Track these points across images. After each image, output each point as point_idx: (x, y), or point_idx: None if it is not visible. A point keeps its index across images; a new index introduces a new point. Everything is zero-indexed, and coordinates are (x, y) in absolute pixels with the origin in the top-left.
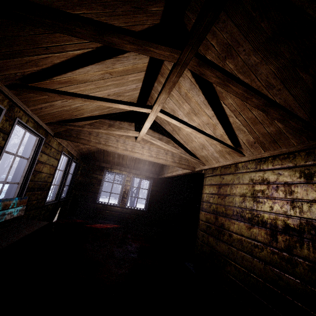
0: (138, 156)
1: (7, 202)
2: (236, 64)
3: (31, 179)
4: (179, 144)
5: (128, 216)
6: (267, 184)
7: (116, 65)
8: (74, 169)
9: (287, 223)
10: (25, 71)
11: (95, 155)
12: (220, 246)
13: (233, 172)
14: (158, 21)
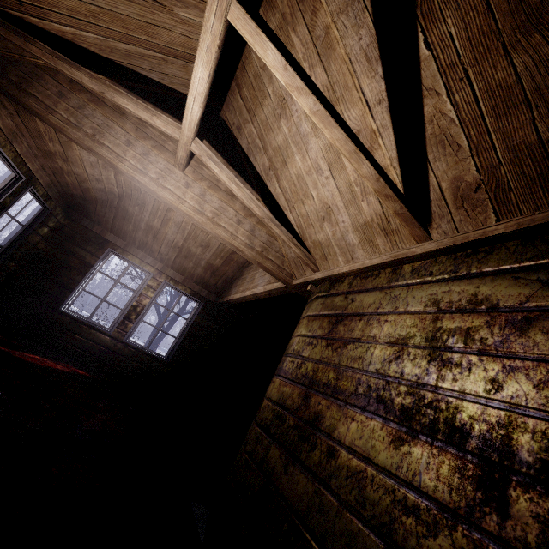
0: (170, 199)
1: None
2: None
3: None
4: (275, 209)
5: (122, 361)
6: (489, 313)
7: None
8: (33, 217)
9: None
10: None
11: (97, 208)
12: (292, 480)
13: (383, 285)
14: None
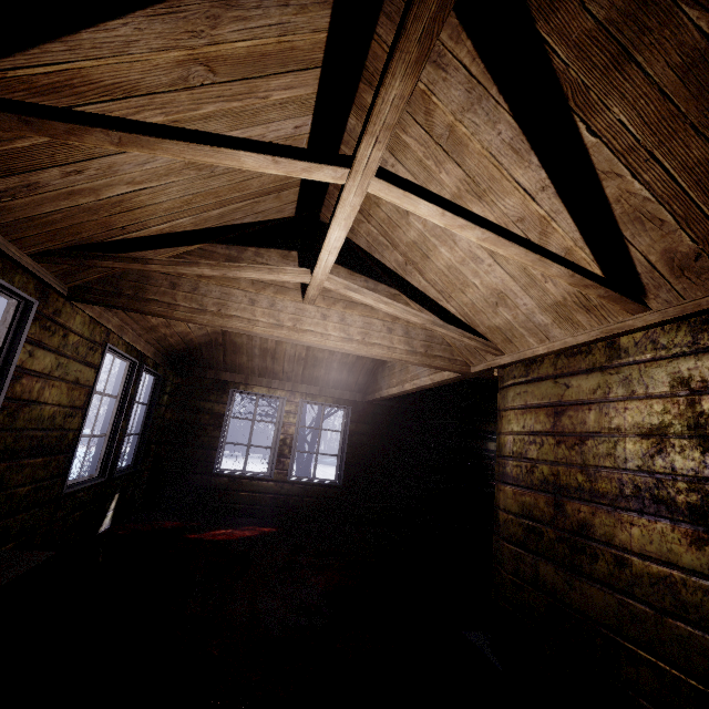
0: (314, 341)
1: None
2: None
3: (2, 426)
4: (424, 301)
5: (295, 502)
6: None
7: (225, 30)
8: (151, 391)
9: None
10: None
11: (202, 353)
12: (584, 595)
13: (602, 365)
14: None
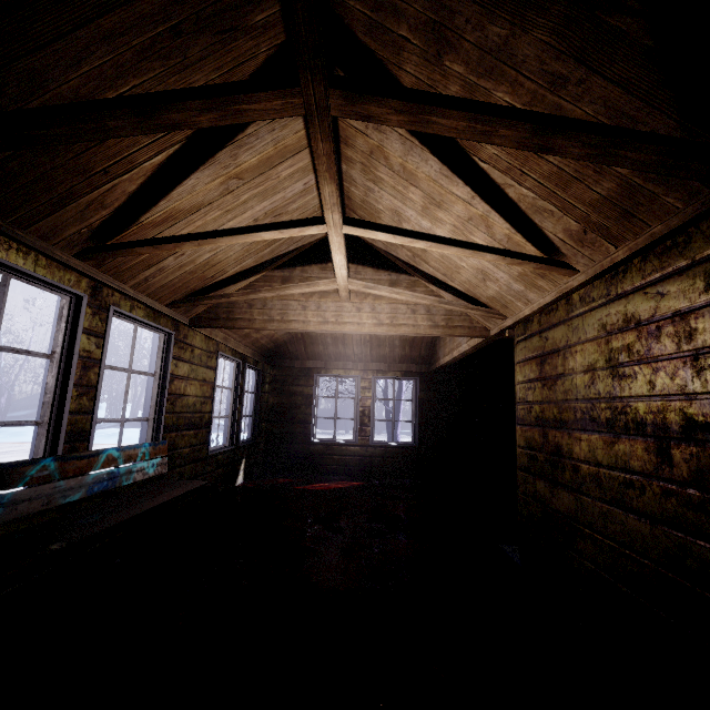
0: (353, 329)
1: (131, 451)
2: (467, 61)
3: (169, 411)
4: (437, 283)
5: (379, 462)
6: (637, 329)
7: (242, 158)
8: (255, 382)
9: (688, 416)
10: (91, 222)
11: (288, 348)
12: (559, 498)
13: (563, 319)
14: (283, 37)
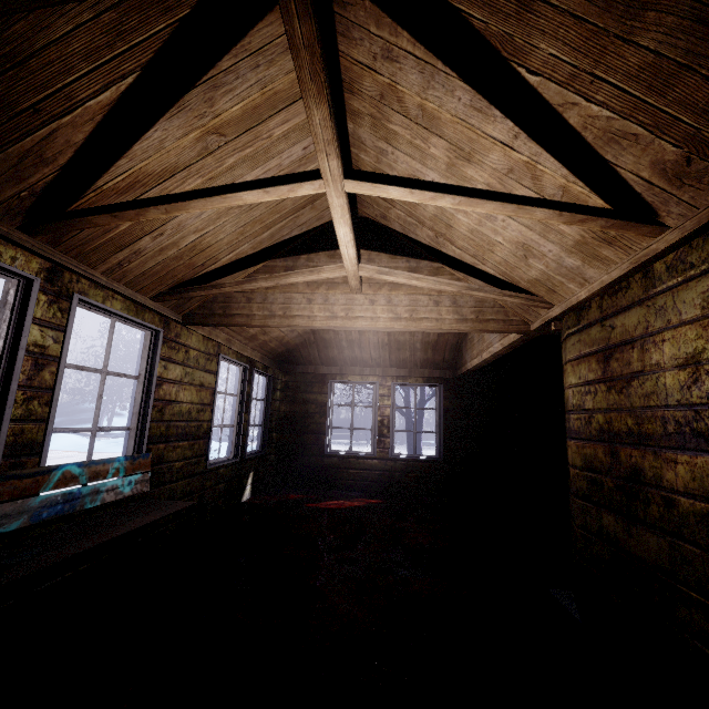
0: (366, 325)
1: (99, 466)
2: None
3: (156, 419)
4: (464, 269)
5: (400, 477)
6: None
7: (220, 104)
8: (266, 389)
9: None
10: (32, 183)
11: (301, 352)
12: (641, 540)
13: (640, 298)
14: None
